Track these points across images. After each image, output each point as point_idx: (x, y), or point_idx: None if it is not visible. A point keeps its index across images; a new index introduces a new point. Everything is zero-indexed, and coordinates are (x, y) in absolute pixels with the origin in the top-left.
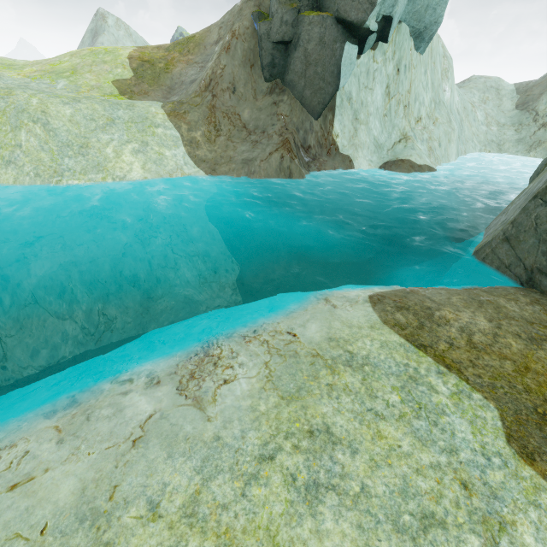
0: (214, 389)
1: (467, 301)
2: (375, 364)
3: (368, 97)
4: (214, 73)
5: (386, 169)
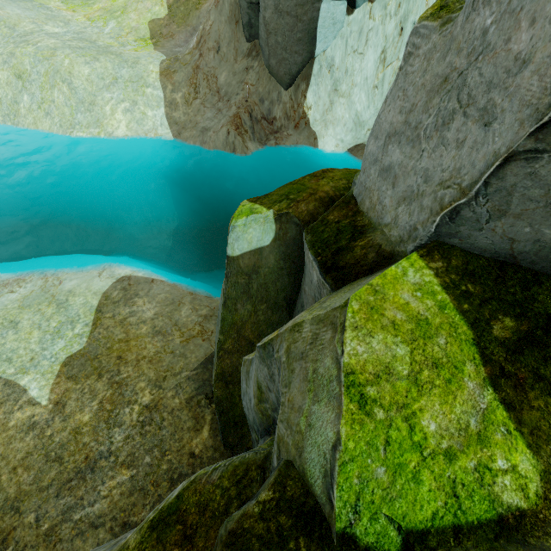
0: (5, 293)
1: (166, 299)
2: (68, 309)
3: (356, 63)
4: (204, 29)
5: (352, 153)
